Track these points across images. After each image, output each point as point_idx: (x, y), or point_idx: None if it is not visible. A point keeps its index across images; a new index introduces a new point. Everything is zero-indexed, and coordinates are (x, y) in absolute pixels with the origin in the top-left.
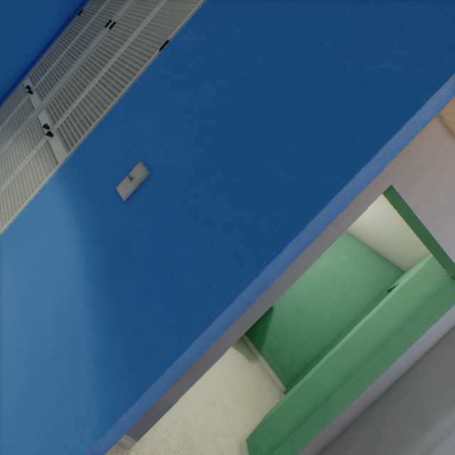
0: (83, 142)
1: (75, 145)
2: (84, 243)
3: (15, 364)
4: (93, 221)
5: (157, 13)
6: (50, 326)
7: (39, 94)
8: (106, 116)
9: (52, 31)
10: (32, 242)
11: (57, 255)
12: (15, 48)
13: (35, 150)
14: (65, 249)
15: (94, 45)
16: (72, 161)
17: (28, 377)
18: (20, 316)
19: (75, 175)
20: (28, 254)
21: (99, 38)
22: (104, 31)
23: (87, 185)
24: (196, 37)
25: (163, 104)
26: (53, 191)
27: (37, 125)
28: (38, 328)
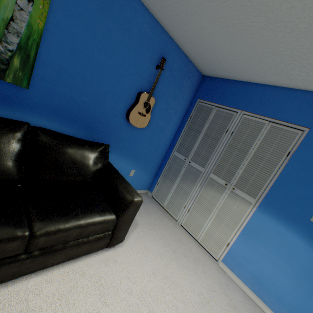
0: (264, 196)
1: (257, 195)
2: (305, 239)
3: (300, 279)
4: (303, 231)
5: (266, 132)
6: (309, 267)
7: (197, 164)
8: (272, 185)
9: (177, 127)
10: (266, 236)
11: (290, 243)
12: (167, 141)
13: (224, 194)
14: (294, 240)
15: (223, 142)
16: (263, 204)
17: (312, 283)
18: (286, 263)
19: (272, 211)
20: (269, 241)
21: (224, 138)
22: (226, 135)
23: (286, 216)
24: (311, 155)
25: (312, 185)
26: (262, 216)
27: (213, 181)
28: (303, 268)
